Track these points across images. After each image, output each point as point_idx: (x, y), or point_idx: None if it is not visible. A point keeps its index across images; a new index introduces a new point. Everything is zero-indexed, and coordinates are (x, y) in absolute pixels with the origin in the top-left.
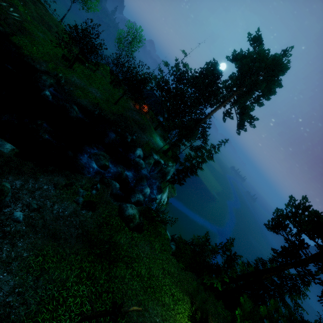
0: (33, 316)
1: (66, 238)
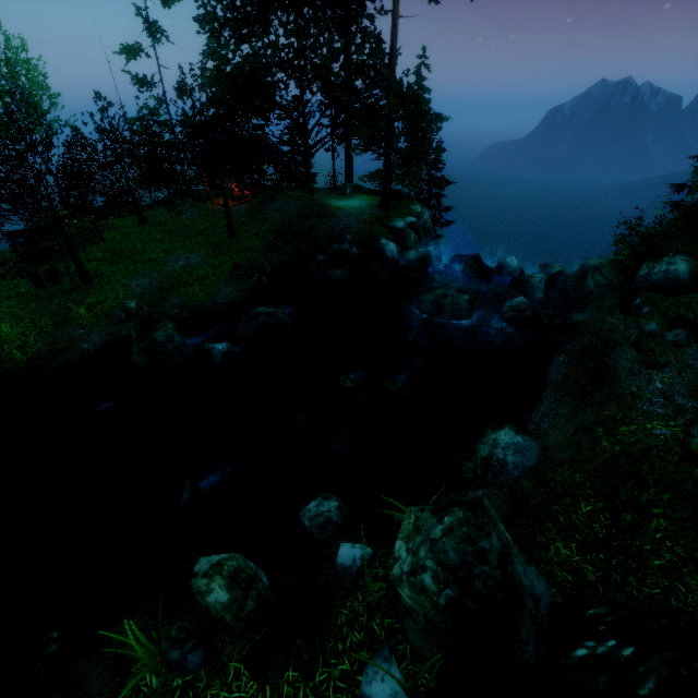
0: None
1: None
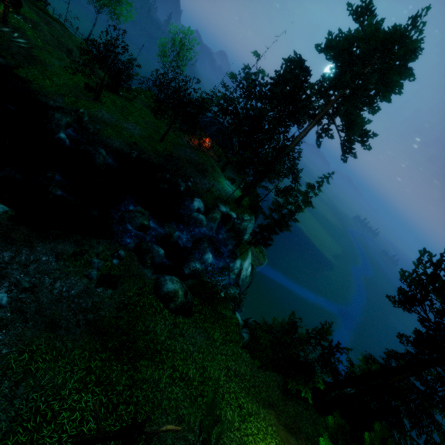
0: (0, 438)
1: (70, 327)
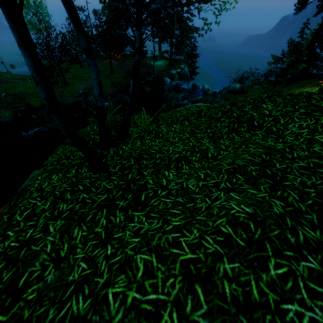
0: None
1: None
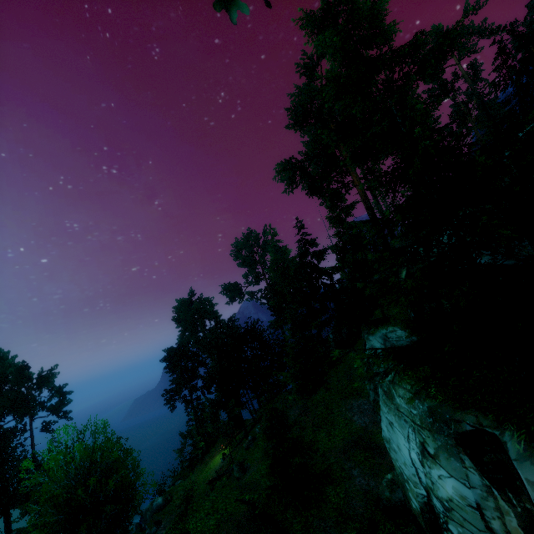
0: None
1: None
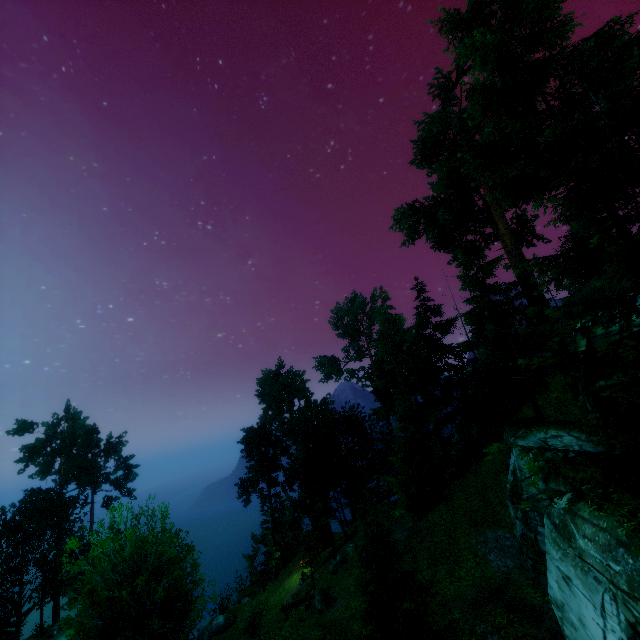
0: None
1: None
